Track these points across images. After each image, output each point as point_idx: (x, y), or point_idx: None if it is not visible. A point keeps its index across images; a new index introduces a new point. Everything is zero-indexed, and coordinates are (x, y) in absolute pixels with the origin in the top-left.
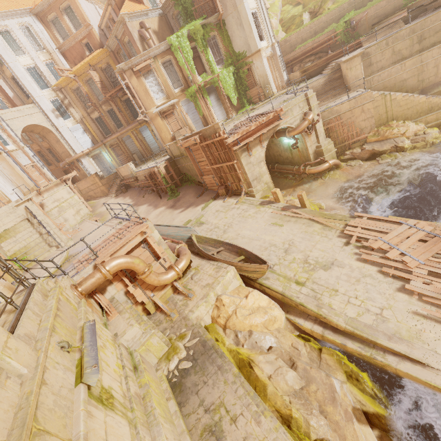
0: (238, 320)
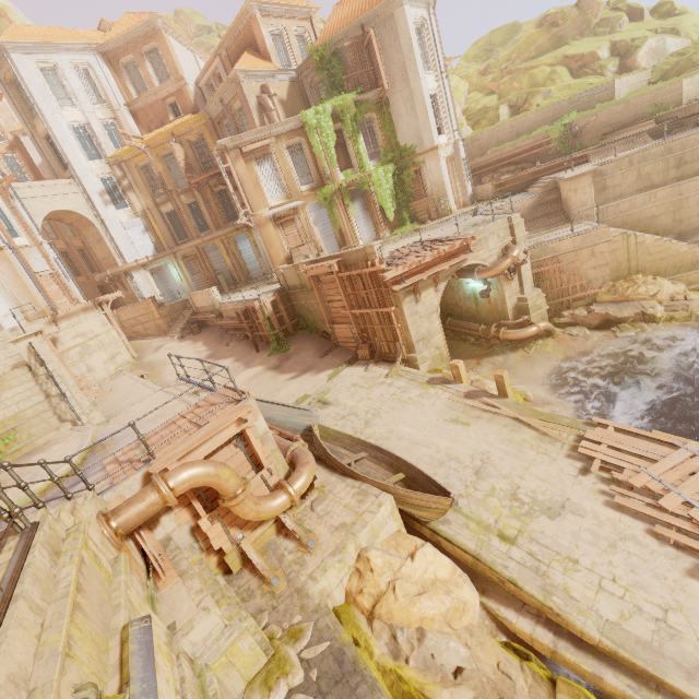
0: (398, 603)
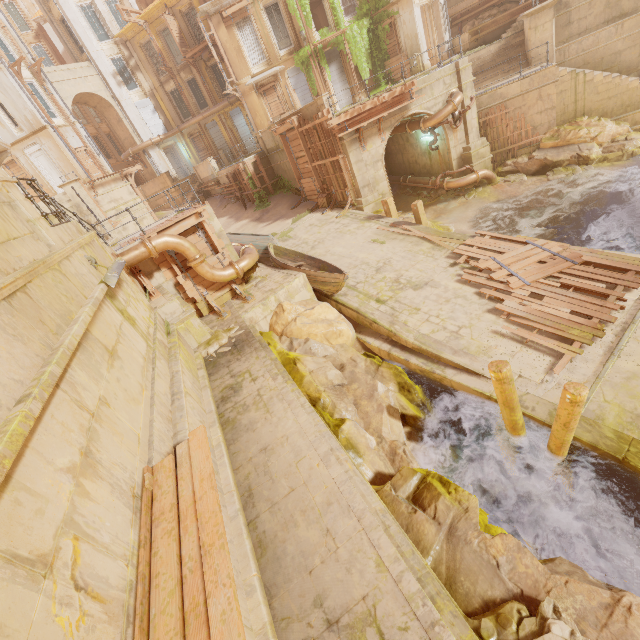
0: (296, 326)
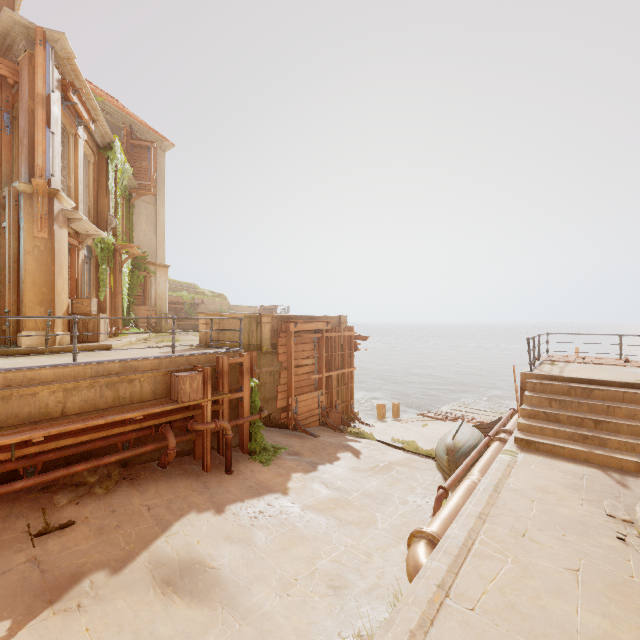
0: None
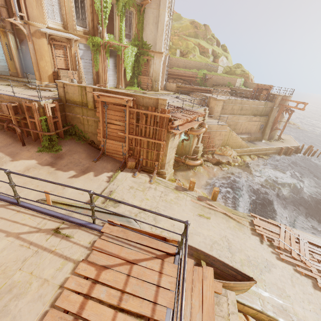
0: None
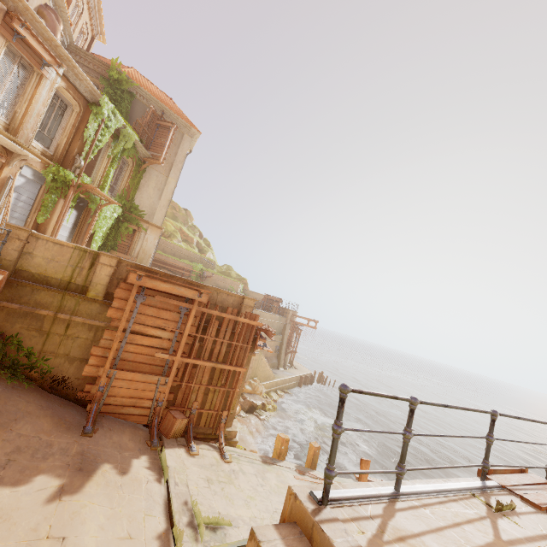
0: None
